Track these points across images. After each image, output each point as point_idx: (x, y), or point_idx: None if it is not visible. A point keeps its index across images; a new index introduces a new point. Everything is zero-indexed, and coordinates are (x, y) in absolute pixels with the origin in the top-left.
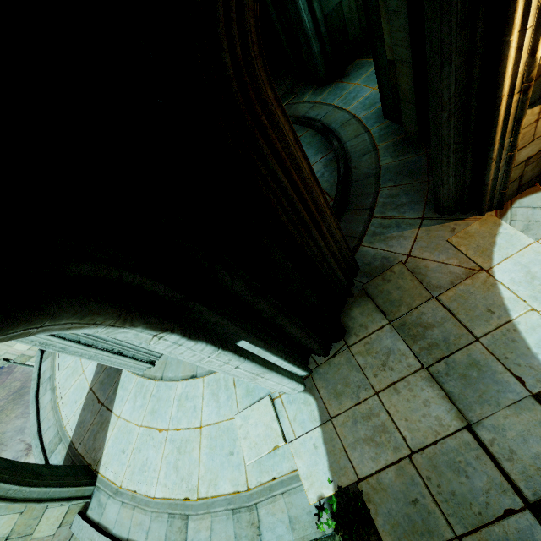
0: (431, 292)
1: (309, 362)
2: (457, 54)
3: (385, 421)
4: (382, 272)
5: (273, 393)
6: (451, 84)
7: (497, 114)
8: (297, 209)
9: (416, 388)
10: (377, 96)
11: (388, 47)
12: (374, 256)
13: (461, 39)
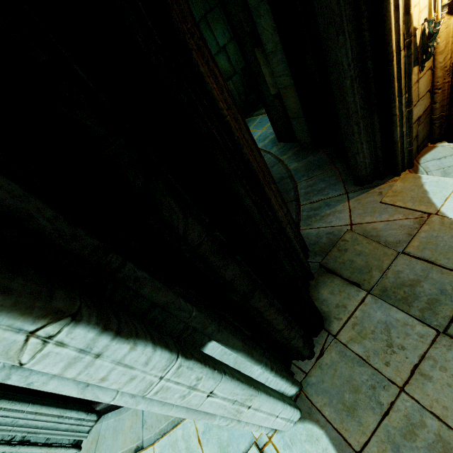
0: (394, 248)
1: (293, 372)
2: (348, 21)
3: (439, 431)
4: (334, 244)
5: (259, 438)
6: (348, 50)
7: (392, 69)
8: (245, 156)
9: (448, 364)
10: (267, 133)
11: (270, 85)
12: (318, 235)
13: (347, 7)
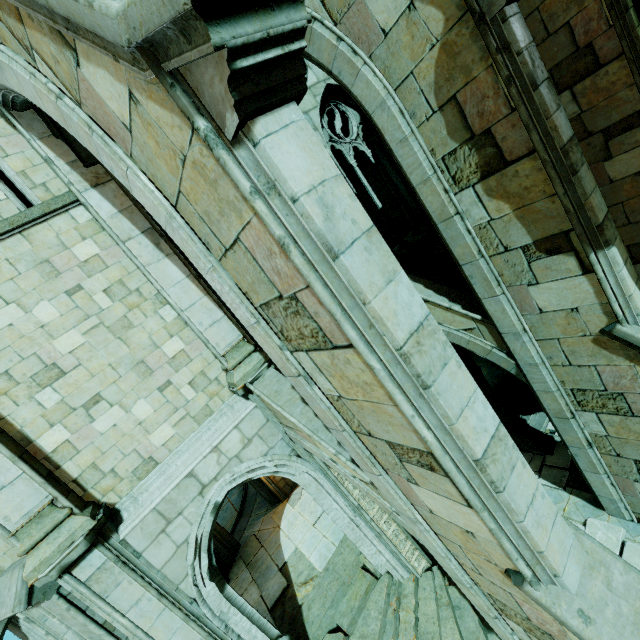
0: (263, 543)
1: None
2: None
3: None
4: (246, 542)
5: None
6: None
7: None
8: None
9: (249, 590)
10: None
11: None
12: (248, 536)
13: None
